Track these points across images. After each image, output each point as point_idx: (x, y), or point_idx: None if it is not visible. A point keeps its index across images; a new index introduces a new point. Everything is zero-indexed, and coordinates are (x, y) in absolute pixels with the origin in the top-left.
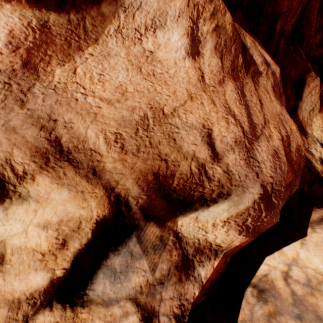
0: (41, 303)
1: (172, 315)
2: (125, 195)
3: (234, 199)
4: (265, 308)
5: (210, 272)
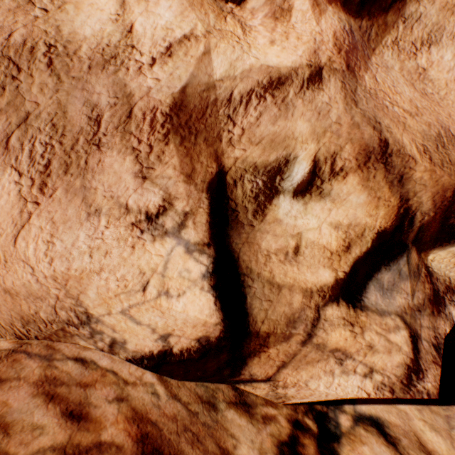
0: (328, 297)
1: (430, 343)
2: (415, 209)
3: None
4: None
5: None
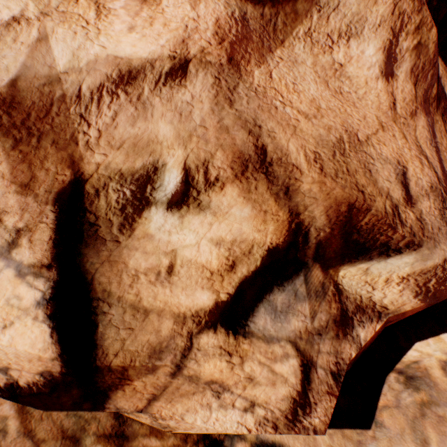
0: (205, 323)
1: (328, 370)
2: (308, 224)
3: (424, 252)
4: (416, 395)
5: (371, 335)
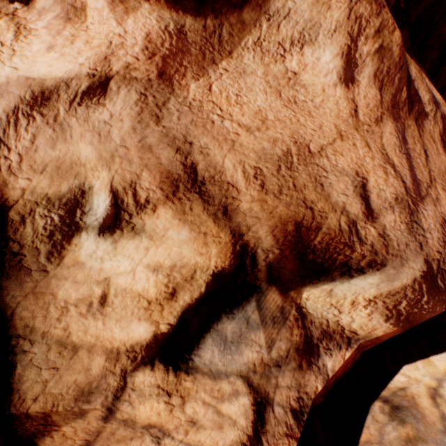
0: (141, 359)
1: (288, 407)
2: (254, 245)
3: (389, 272)
4: (401, 430)
5: (339, 364)
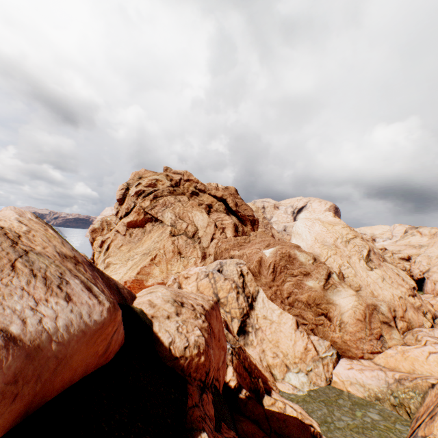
0: (433, 323)
1: None
2: (432, 315)
3: None
4: None
5: None
